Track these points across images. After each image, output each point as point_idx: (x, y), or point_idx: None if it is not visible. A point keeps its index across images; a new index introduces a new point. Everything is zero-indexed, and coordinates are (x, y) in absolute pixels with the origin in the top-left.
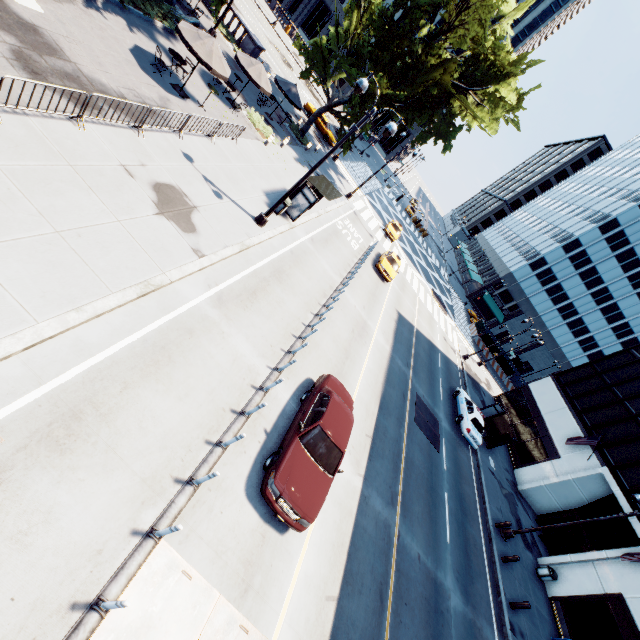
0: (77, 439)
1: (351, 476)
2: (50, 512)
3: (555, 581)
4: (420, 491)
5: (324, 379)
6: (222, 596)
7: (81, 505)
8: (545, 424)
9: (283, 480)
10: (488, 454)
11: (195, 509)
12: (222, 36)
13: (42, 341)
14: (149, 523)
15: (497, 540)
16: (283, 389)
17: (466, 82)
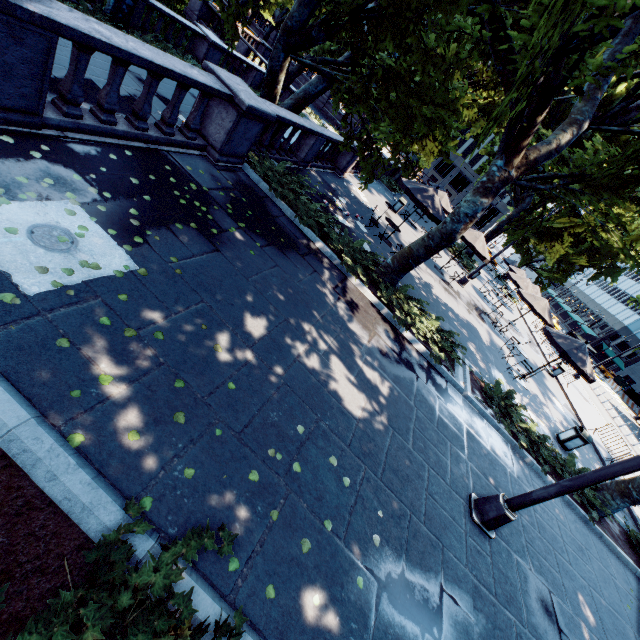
0: None
1: None
2: None
3: None
4: None
5: None
6: None
7: None
8: None
9: None
10: None
11: None
12: None
13: None
14: None
15: None
16: None
17: None
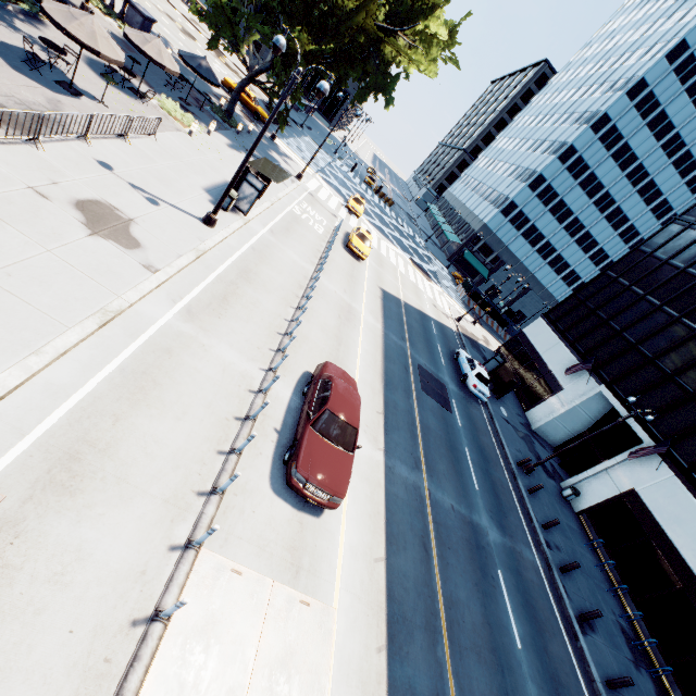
0: (83, 479)
1: (372, 452)
2: (80, 550)
3: (579, 497)
4: (441, 451)
5: (321, 367)
6: (276, 581)
7: (110, 537)
8: (545, 363)
9: (306, 467)
10: (498, 404)
11: (226, 515)
12: (99, 11)
13: (9, 393)
14: (184, 537)
15: (521, 477)
16: (283, 387)
17: (392, 22)
